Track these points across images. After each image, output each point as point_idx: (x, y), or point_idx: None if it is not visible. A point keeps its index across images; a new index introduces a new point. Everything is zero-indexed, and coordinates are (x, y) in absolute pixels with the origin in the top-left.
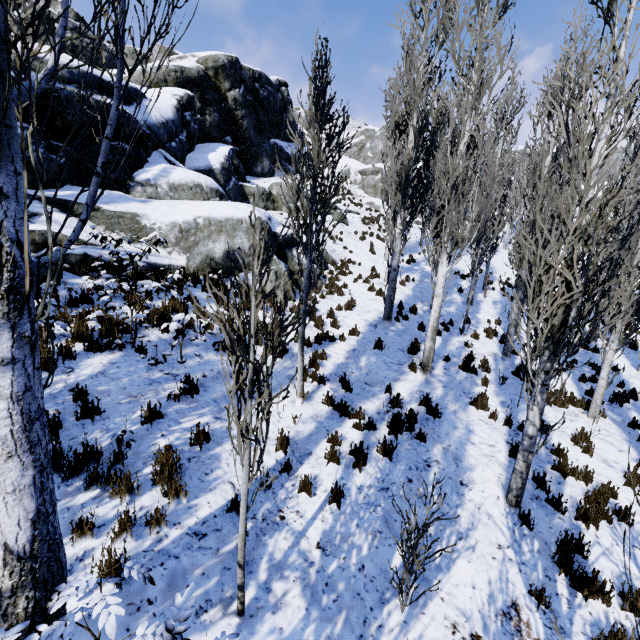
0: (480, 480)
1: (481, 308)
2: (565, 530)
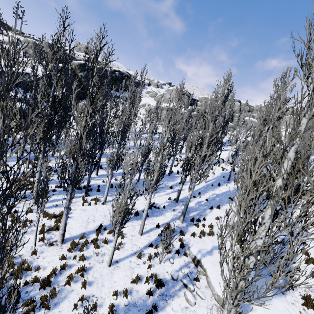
0: None
1: None
2: None
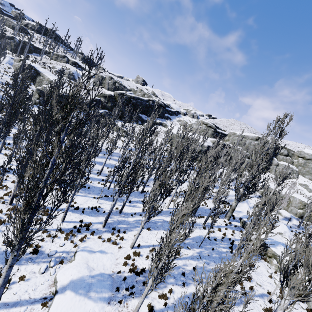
0: (7, 141)
1: (98, 158)
2: (0, 144)
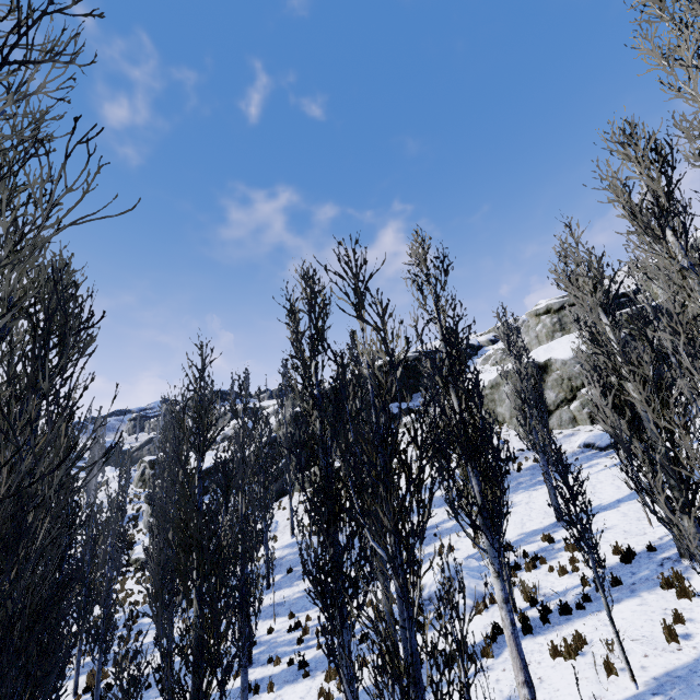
0: None
1: (268, 594)
2: None
